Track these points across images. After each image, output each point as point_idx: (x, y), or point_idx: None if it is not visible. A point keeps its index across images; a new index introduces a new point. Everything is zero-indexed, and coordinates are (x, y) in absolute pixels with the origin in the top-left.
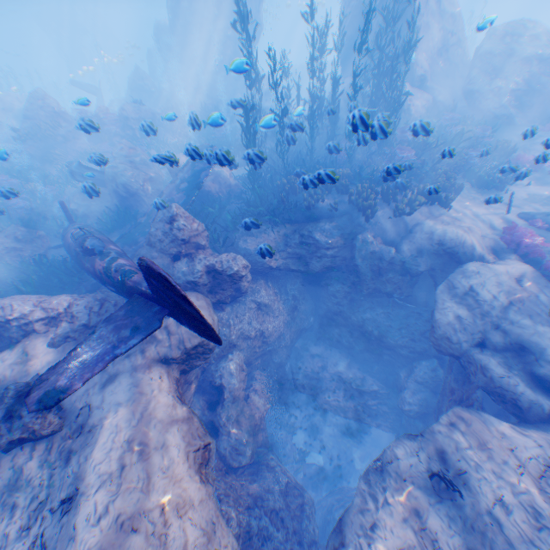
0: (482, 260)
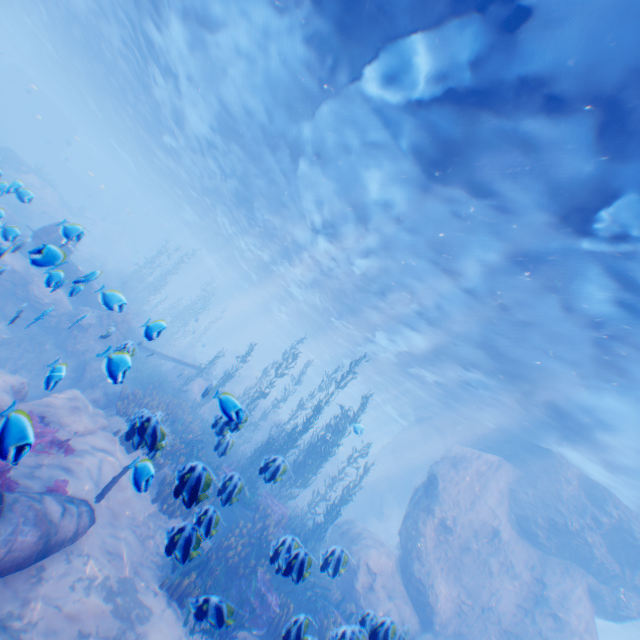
0: (23, 399)
